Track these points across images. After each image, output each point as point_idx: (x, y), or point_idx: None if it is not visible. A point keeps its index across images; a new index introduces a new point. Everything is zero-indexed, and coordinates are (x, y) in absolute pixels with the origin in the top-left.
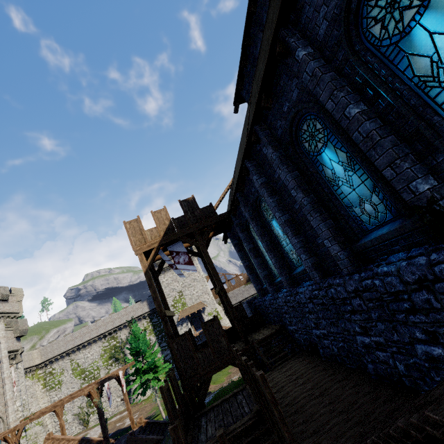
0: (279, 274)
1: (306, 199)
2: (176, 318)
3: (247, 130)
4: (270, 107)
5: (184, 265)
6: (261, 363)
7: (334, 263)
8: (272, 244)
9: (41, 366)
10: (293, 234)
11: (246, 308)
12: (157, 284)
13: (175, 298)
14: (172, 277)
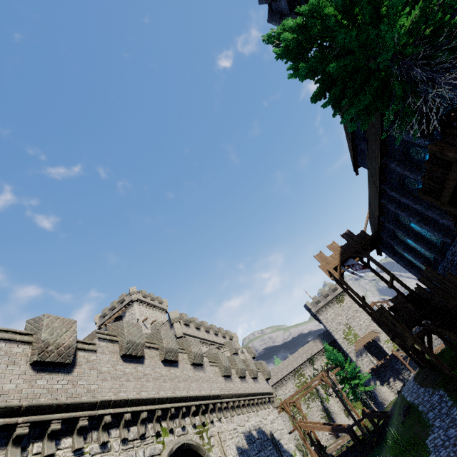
0: (430, 253)
1: (421, 207)
2: (352, 349)
3: (375, 187)
4: (387, 180)
5: (360, 270)
6: None
7: (453, 230)
8: (417, 238)
9: None
10: (425, 225)
11: None
12: (344, 290)
13: (344, 331)
14: (333, 312)
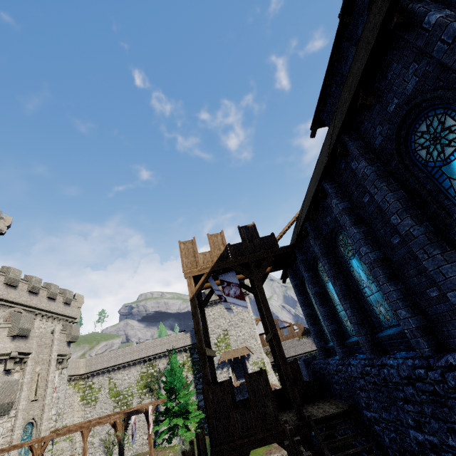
0: (355, 332)
1: (417, 228)
2: (217, 359)
3: (329, 146)
4: (371, 105)
5: (234, 298)
6: (318, 454)
7: None
8: (348, 290)
9: (84, 377)
10: (387, 278)
11: (301, 367)
12: (201, 315)
13: (219, 336)
14: (219, 312)
